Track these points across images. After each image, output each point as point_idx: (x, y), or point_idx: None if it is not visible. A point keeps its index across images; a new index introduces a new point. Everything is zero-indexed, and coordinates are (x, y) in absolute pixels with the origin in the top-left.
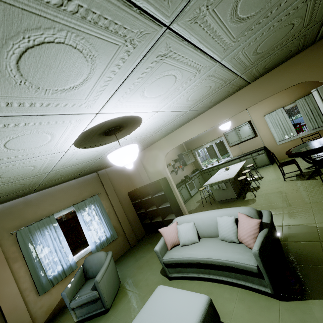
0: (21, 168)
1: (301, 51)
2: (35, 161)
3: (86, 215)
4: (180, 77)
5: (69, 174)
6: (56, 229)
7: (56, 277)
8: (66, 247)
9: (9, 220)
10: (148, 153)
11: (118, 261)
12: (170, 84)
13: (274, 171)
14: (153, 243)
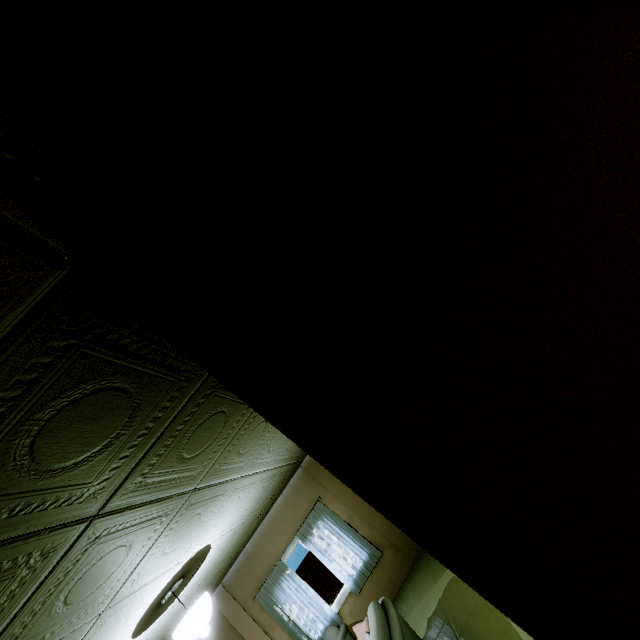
0: (158, 633)
1: None
2: (156, 631)
3: (318, 541)
4: (101, 634)
5: (249, 528)
6: (292, 578)
7: (323, 639)
8: (316, 596)
9: (245, 584)
10: None
11: (398, 597)
12: (106, 634)
13: None
14: (428, 571)
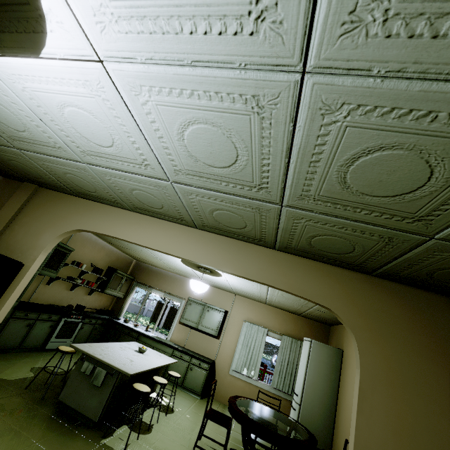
0: None
1: (352, 269)
2: None
3: None
4: None
5: None
6: None
7: None
8: None
9: None
10: (53, 201)
11: None
12: None
13: (195, 415)
14: None
